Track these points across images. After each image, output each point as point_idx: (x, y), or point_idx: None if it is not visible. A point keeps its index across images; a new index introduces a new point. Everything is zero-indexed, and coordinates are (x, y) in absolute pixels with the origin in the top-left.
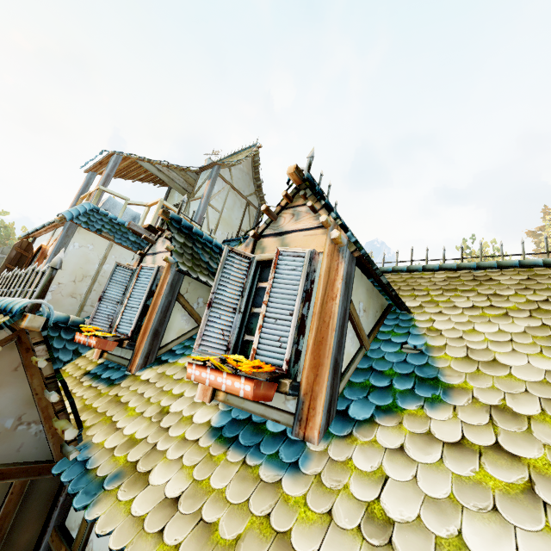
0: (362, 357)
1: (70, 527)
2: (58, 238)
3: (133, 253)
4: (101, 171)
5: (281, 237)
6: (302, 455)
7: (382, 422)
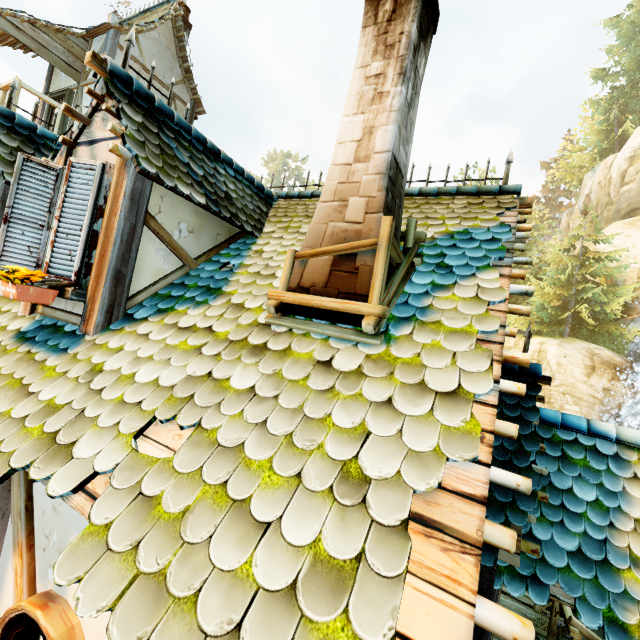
0: (184, 275)
1: None
2: None
3: None
4: None
5: (91, 146)
6: (76, 343)
7: (152, 319)
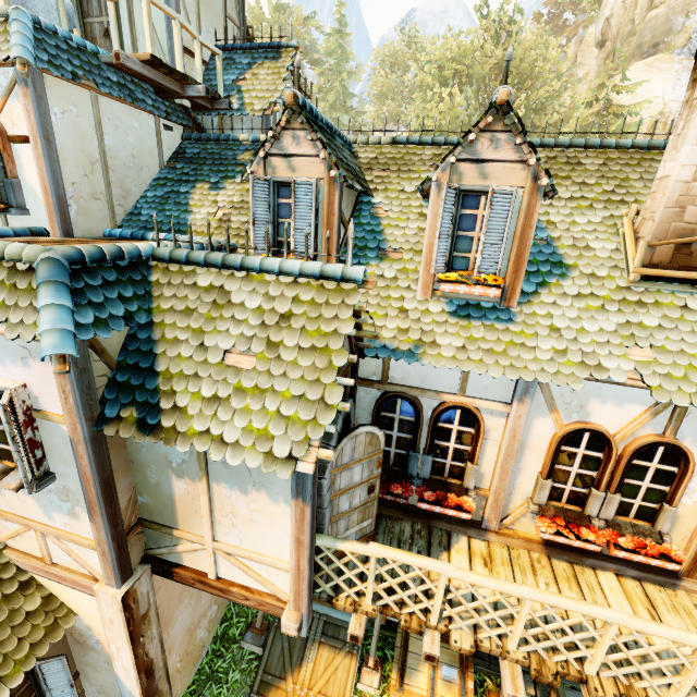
0: None
1: (365, 377)
2: (24, 103)
3: (124, 106)
4: None
5: (479, 165)
6: (511, 315)
7: (542, 291)
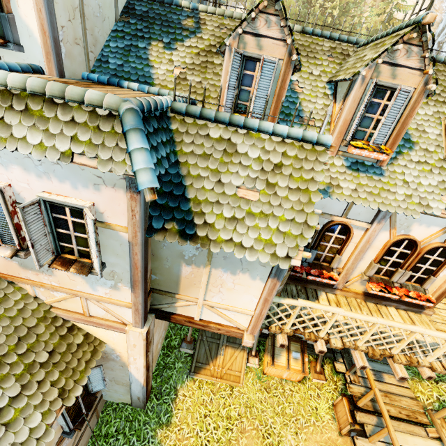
0: None
1: None
2: None
3: None
4: None
5: (393, 68)
6: (382, 171)
7: (399, 157)
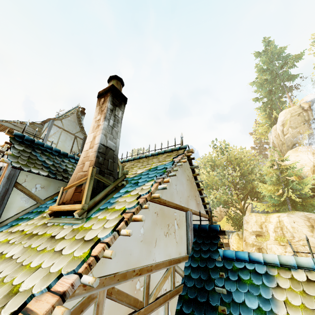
0: (36, 207)
1: None
2: None
3: None
4: None
5: None
6: None
7: (5, 230)
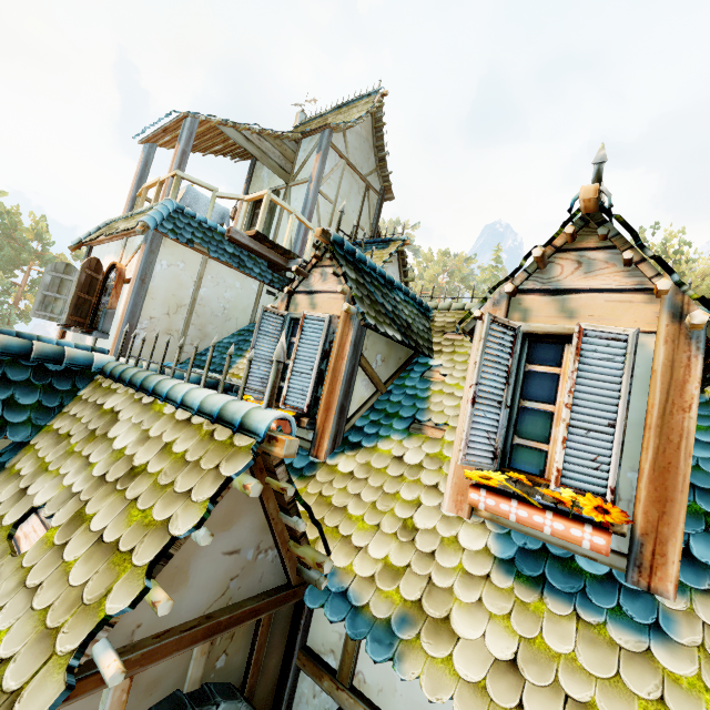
0: None
1: (316, 649)
2: (139, 254)
3: (232, 270)
4: (162, 142)
5: (558, 297)
6: (660, 615)
7: None
